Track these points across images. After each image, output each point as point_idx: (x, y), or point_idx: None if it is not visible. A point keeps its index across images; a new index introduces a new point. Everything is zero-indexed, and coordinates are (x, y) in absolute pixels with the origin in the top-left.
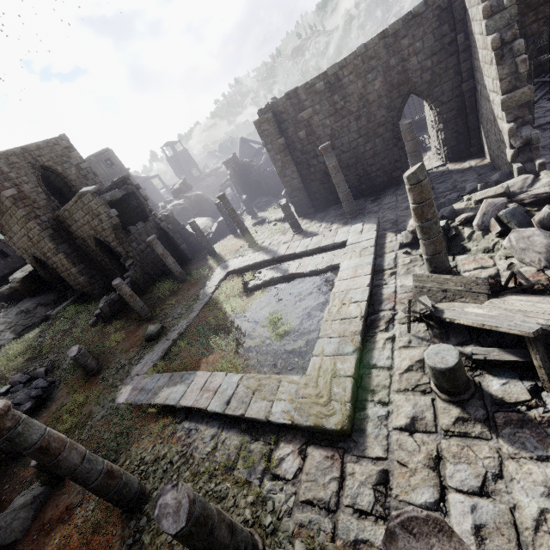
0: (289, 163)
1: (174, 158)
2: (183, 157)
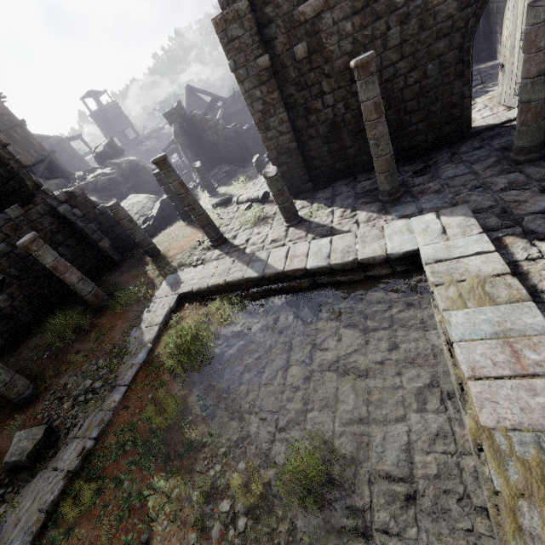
0: (275, 105)
1: (100, 114)
2: (112, 113)
